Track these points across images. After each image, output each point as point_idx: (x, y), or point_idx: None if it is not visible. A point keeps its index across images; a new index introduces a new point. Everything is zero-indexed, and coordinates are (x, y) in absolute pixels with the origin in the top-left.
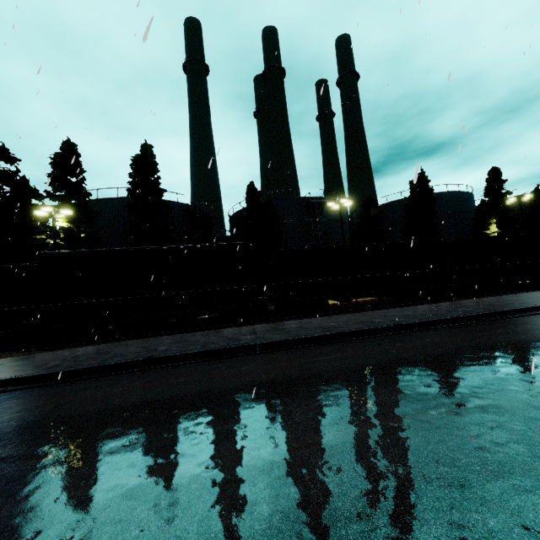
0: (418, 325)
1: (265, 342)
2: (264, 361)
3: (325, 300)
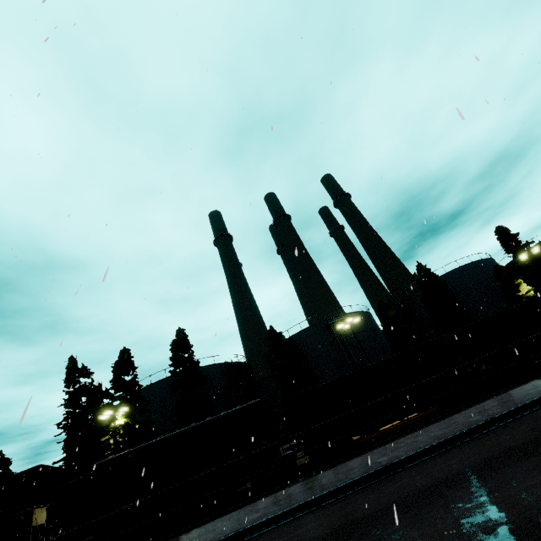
0: (409, 459)
1: (259, 522)
2: None
3: (351, 438)
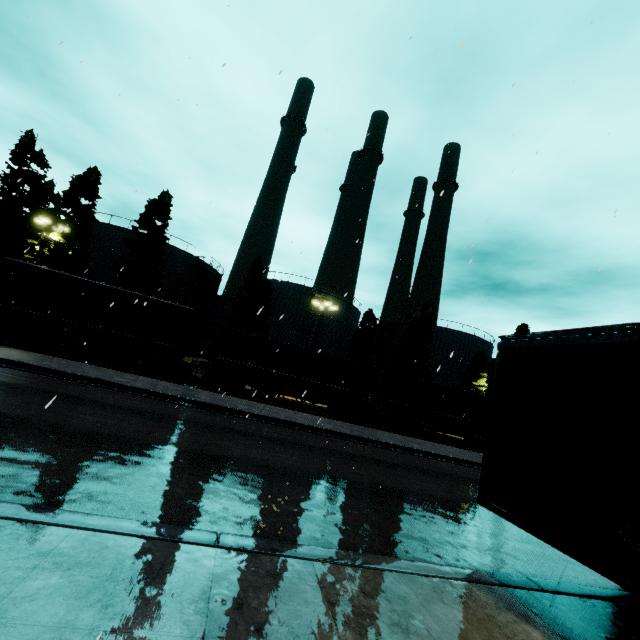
0: (254, 416)
1: (117, 383)
2: (93, 390)
3: (244, 384)
